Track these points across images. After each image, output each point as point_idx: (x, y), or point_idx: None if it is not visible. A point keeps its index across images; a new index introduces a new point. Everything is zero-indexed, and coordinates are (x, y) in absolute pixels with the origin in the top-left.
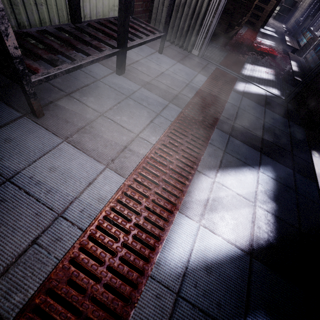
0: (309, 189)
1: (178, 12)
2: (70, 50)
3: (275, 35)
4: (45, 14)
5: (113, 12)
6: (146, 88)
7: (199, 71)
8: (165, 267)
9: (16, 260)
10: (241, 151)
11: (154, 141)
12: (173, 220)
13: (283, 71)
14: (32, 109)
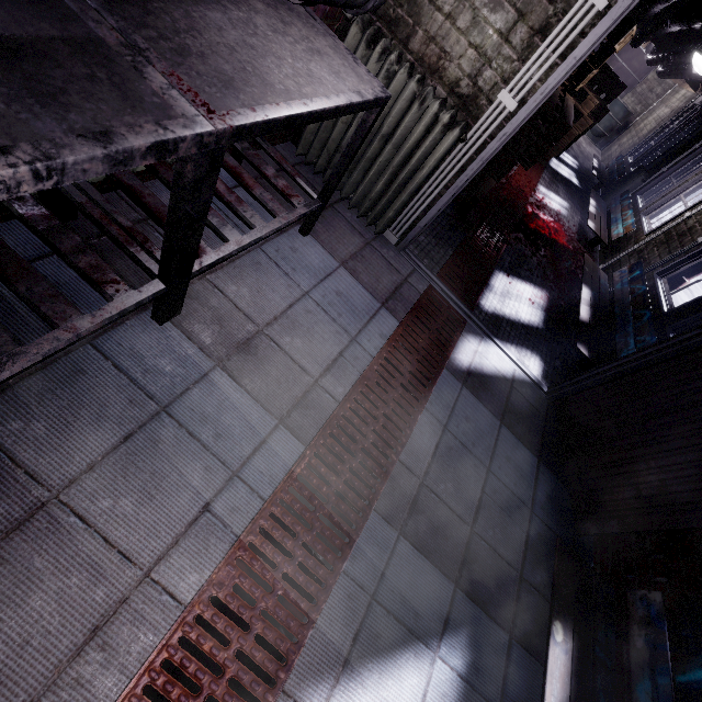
0: (529, 695)
1: (370, 146)
2: None
3: (574, 180)
4: None
5: None
6: (229, 371)
7: (386, 300)
8: None
9: None
10: (413, 590)
11: (191, 590)
12: None
13: (564, 298)
14: None
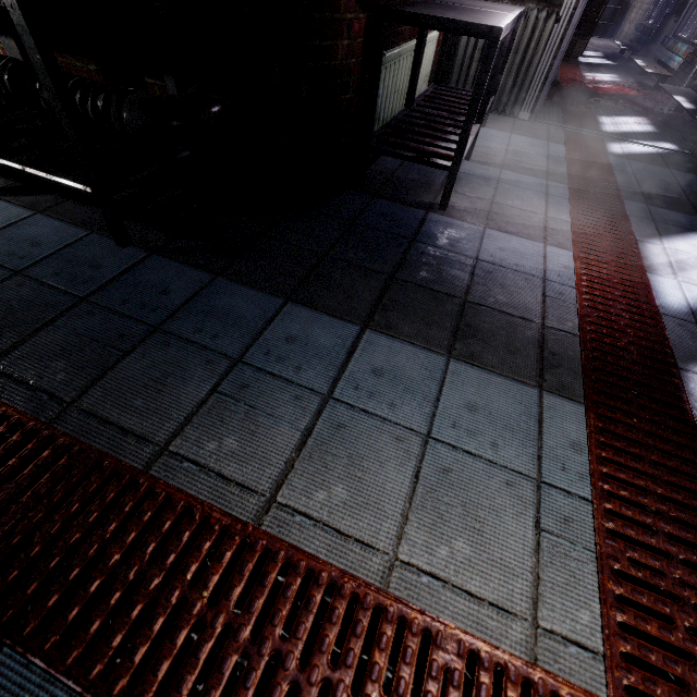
0: None
1: None
2: (446, 134)
3: (608, 62)
4: (394, 103)
5: (424, 85)
6: (507, 170)
7: (547, 140)
8: (670, 309)
9: (544, 305)
10: (674, 219)
11: (567, 219)
12: (648, 279)
13: (661, 117)
14: (445, 200)
